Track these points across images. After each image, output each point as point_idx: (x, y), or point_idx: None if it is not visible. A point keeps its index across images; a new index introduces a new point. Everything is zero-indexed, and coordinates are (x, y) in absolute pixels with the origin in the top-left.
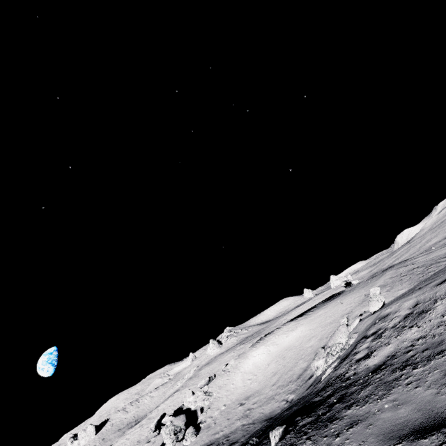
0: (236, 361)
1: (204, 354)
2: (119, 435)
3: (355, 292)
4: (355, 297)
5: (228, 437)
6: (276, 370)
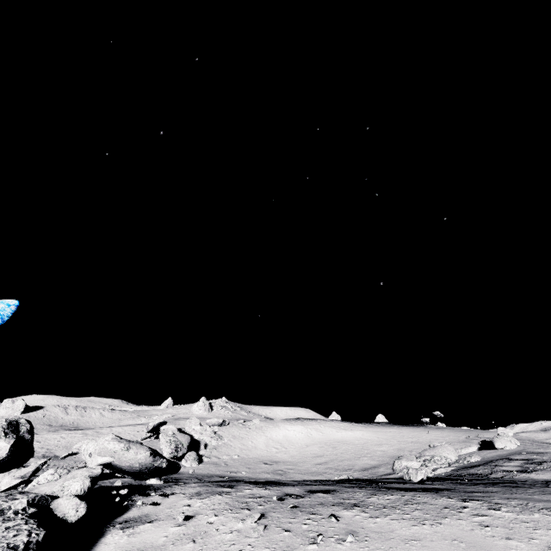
0: (262, 423)
1: (185, 408)
2: (50, 429)
3: (448, 431)
4: (449, 435)
5: (257, 480)
6: (321, 453)
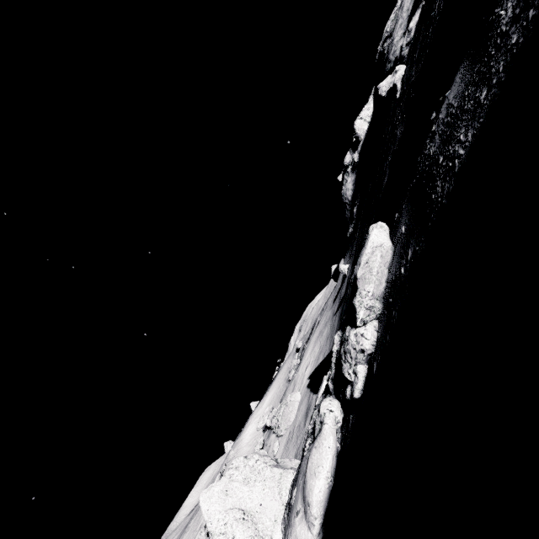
0: (235, 449)
1: None
2: None
3: (287, 361)
4: (288, 361)
5: None
6: None
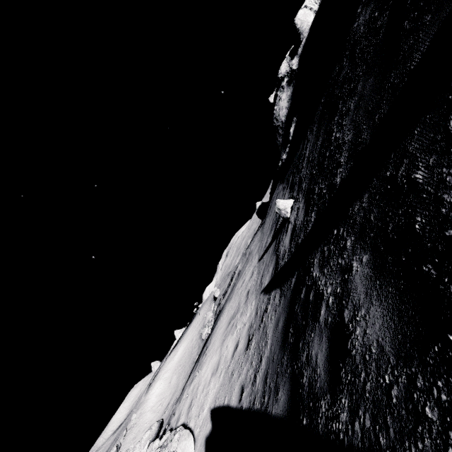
0: (138, 412)
1: None
2: None
3: (204, 306)
4: (205, 307)
5: None
6: (179, 374)
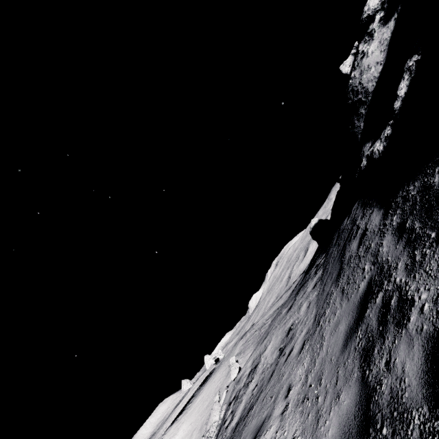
0: None
1: None
2: None
3: (223, 366)
4: (222, 372)
5: None
6: None
